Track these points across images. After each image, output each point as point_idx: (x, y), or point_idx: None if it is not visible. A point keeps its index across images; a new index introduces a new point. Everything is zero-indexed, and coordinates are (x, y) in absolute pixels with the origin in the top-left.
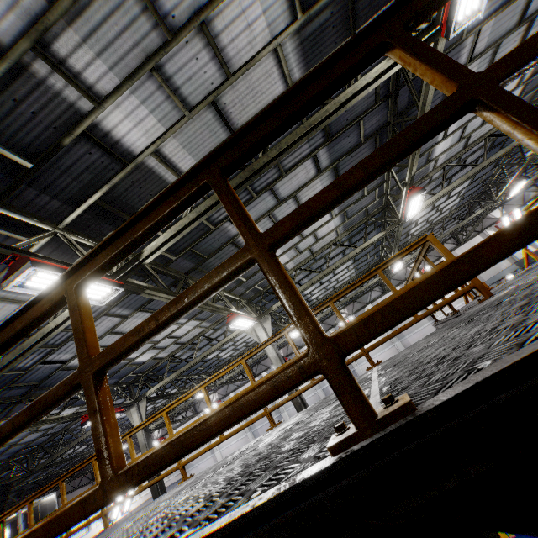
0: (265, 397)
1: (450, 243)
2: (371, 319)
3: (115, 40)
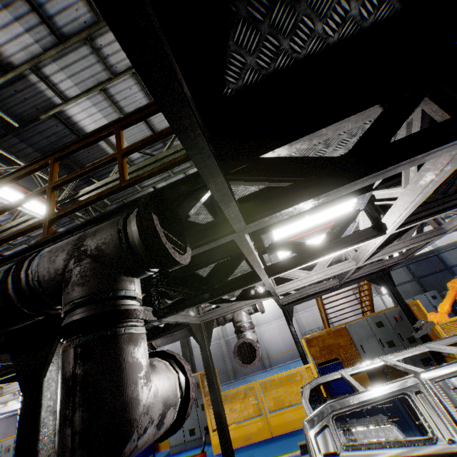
0: (28, 228)
1: None
2: (61, 211)
3: (80, 72)
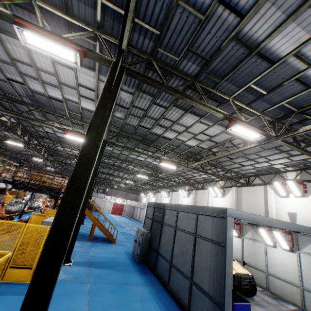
0: None
1: (244, 180)
2: None
3: None
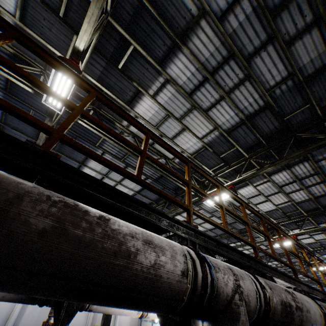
0: None
1: None
2: None
3: (267, 189)
